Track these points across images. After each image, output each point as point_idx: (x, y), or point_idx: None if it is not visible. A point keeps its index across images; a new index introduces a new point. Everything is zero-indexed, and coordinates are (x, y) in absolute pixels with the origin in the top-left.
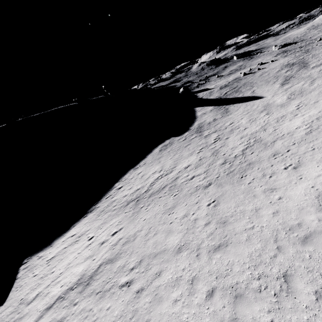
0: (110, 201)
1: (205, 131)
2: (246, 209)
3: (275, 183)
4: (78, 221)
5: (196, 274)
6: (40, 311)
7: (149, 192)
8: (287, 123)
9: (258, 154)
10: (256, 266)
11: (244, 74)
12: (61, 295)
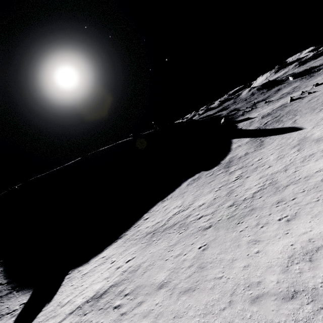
0: (136, 230)
1: (232, 166)
2: (225, 257)
3: (262, 235)
4: (110, 244)
5: (163, 310)
6: (66, 314)
7: (164, 226)
8: (311, 163)
9: (265, 199)
10: (206, 314)
11: (291, 100)
12: (80, 305)
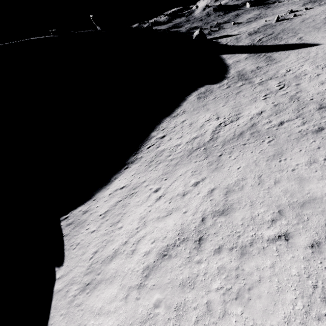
0: (156, 151)
1: (253, 78)
2: None
3: None
4: (119, 172)
5: None
6: (138, 271)
7: (218, 140)
8: None
9: None
10: None
11: (277, 20)
12: (162, 252)
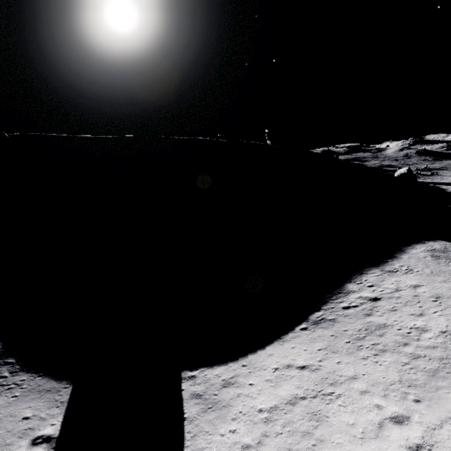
0: (367, 321)
1: None
2: None
3: None
4: (289, 331)
5: None
6: None
7: None
8: None
9: None
10: None
11: None
12: None
